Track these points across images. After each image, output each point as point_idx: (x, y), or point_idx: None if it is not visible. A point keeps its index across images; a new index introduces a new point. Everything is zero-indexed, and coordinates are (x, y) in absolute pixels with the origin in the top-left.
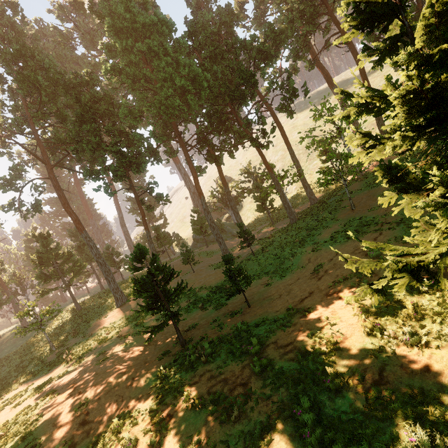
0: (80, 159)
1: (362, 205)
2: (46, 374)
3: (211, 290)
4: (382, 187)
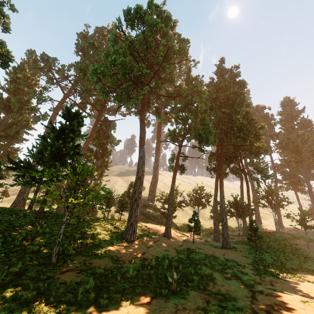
0: (167, 105)
1: (312, 248)
2: (140, 306)
3: (251, 265)
4: (310, 243)
